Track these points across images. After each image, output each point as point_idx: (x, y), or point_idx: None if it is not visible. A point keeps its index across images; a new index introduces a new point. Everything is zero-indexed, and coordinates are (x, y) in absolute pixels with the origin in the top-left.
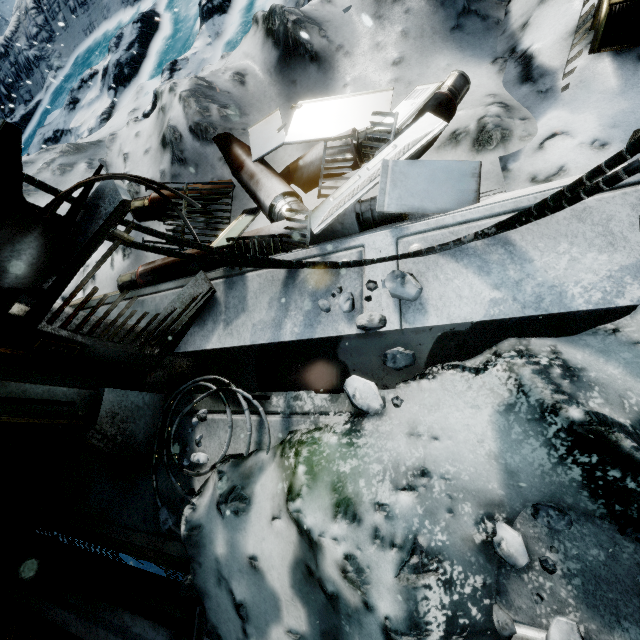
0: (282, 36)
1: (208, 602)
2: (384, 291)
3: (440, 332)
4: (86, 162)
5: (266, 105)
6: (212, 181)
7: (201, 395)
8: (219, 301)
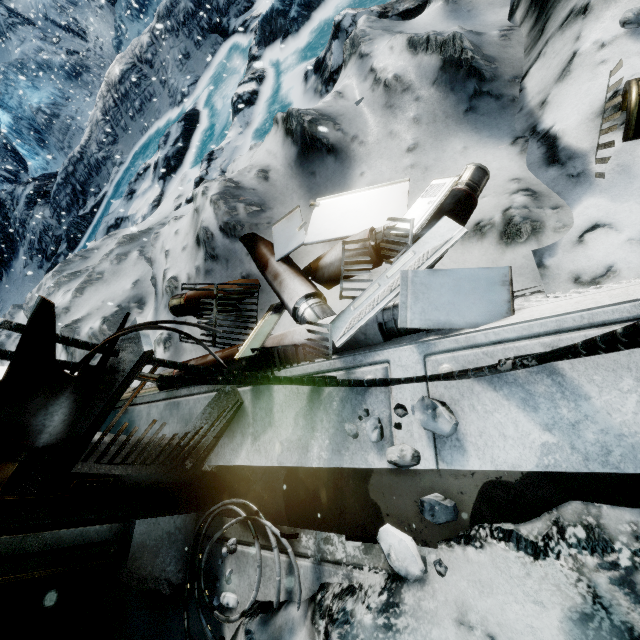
0: (300, 134)
1: None
2: (415, 418)
3: (484, 480)
4: (138, 250)
5: (288, 197)
6: (240, 279)
7: (230, 521)
8: (247, 411)
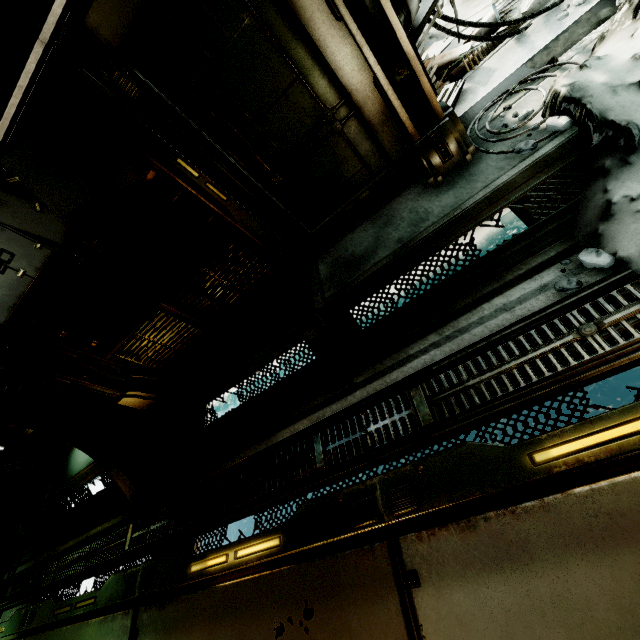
0: None
1: (612, 114)
2: None
3: None
4: None
5: None
6: None
7: (497, 105)
8: (468, 88)
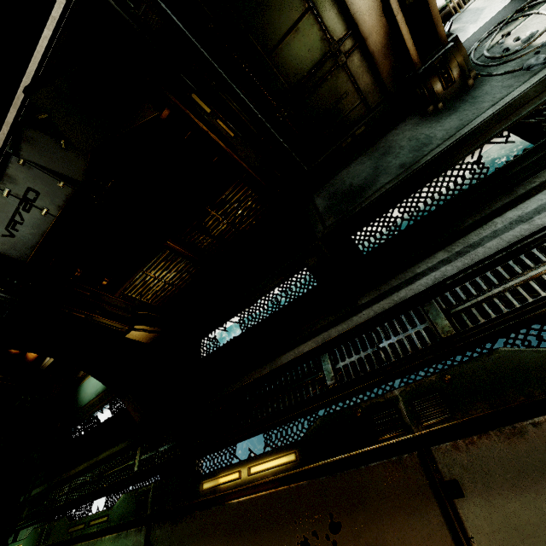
0: None
1: None
2: None
3: None
4: None
5: None
6: None
7: (493, 34)
8: (455, 28)
